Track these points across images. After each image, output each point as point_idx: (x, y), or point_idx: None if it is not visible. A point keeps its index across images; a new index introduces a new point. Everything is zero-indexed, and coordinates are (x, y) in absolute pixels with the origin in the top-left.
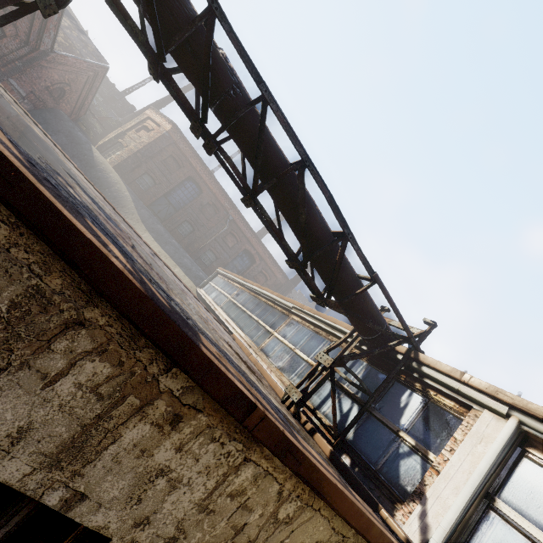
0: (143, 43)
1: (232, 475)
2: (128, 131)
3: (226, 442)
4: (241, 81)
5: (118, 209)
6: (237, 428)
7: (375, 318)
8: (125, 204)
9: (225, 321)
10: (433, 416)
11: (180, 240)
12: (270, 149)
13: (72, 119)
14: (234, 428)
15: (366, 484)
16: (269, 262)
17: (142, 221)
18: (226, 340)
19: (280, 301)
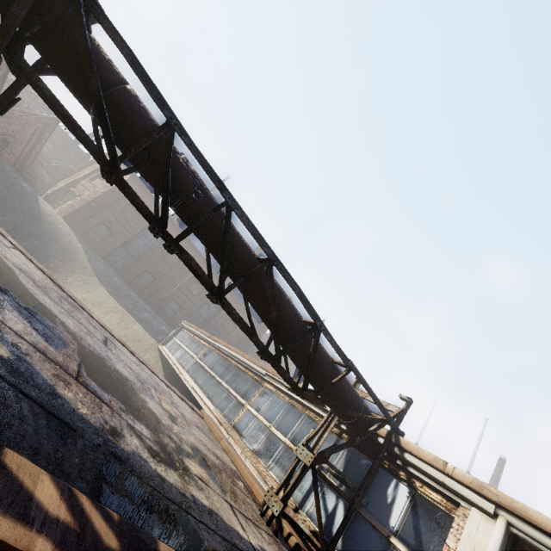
0: (95, 152)
1: None
2: (81, 180)
3: None
4: (203, 182)
5: (67, 264)
6: None
7: (353, 402)
8: (77, 258)
9: (191, 390)
10: (422, 514)
11: (139, 291)
12: (236, 246)
13: (16, 168)
14: None
15: None
16: (237, 308)
17: (95, 275)
18: (193, 446)
19: (251, 366)
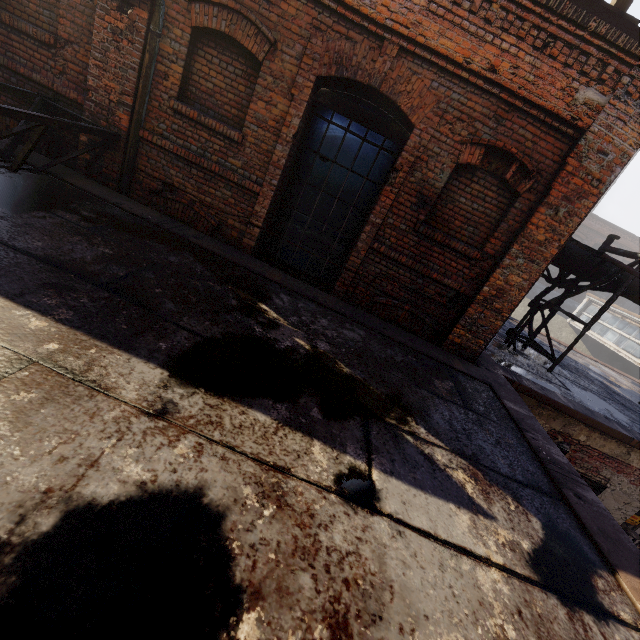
0: None
1: None
2: None
3: None
4: None
5: None
6: None
7: None
8: None
9: None
10: None
11: None
12: None
13: None
14: None
15: None
16: (633, 246)
17: None
18: None
19: None
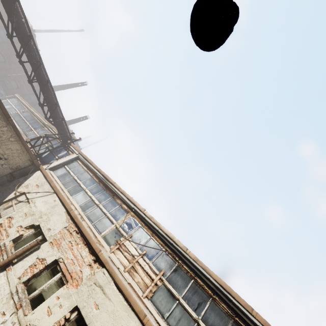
0: (7, 30)
1: (3, 127)
2: None
3: (3, 121)
4: (37, 52)
5: None
6: (6, 120)
7: (63, 130)
8: None
9: None
10: (66, 155)
11: None
12: (40, 73)
13: None
14: (5, 120)
15: (40, 162)
16: None
17: None
18: None
19: (43, 121)
